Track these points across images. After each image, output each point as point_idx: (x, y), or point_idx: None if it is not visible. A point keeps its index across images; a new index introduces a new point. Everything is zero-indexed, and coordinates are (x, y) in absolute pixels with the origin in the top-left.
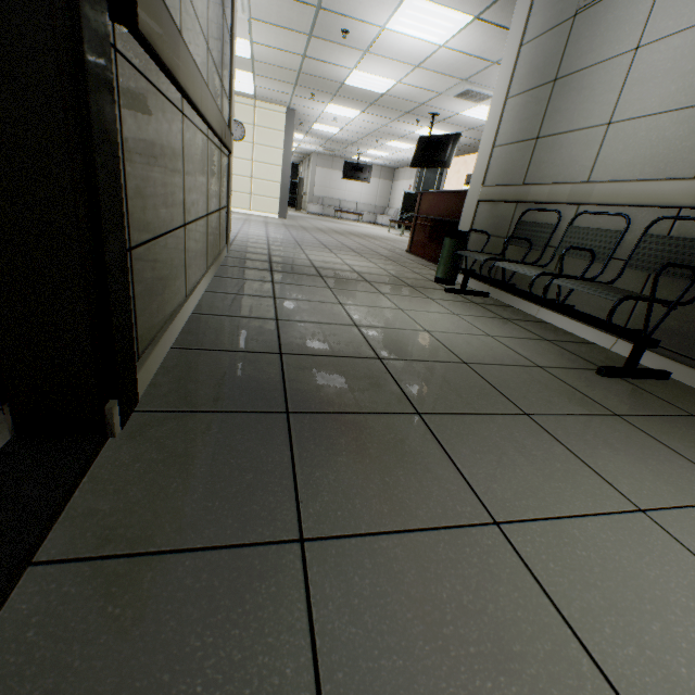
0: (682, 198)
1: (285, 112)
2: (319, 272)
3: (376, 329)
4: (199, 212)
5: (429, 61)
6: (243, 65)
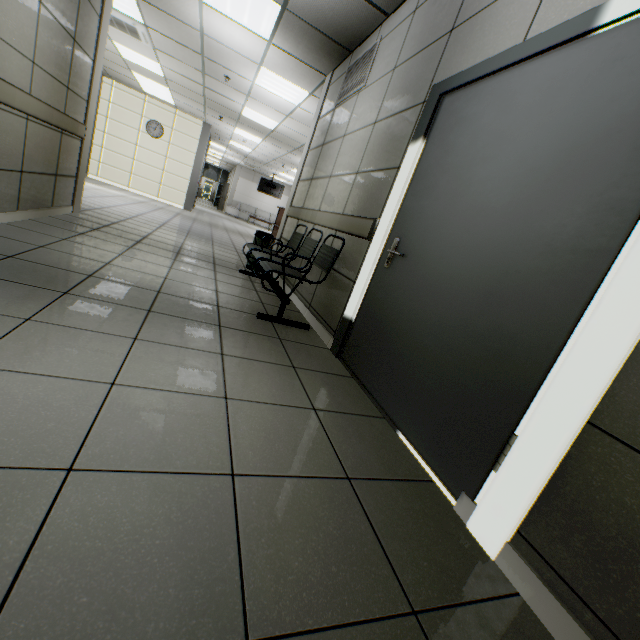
0: (335, 224)
1: (202, 125)
2: (143, 240)
3: (122, 268)
4: (2, 165)
5: (294, 114)
6: (159, 80)
